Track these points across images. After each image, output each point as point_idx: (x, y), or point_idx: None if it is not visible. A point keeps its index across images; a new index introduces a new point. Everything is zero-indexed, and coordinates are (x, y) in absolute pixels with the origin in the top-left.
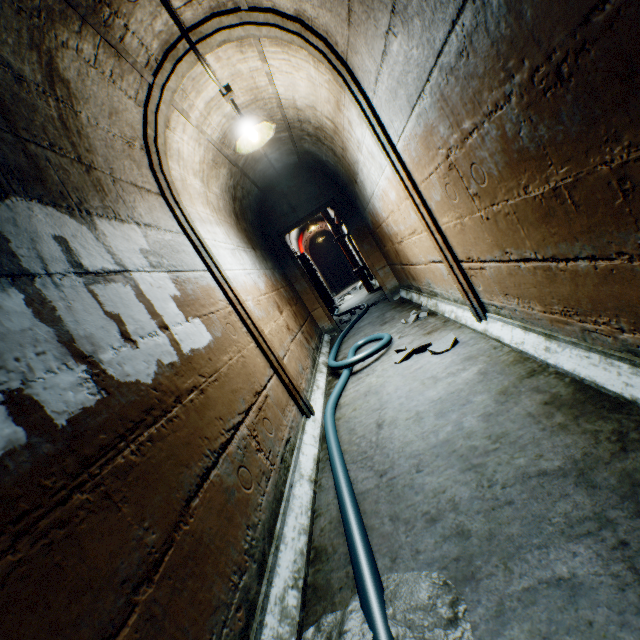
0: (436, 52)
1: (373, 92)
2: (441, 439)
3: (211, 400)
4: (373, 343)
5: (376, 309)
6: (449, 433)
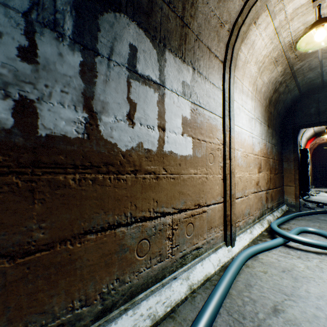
0: None
1: None
2: None
3: (159, 187)
4: (323, 238)
5: None
6: None
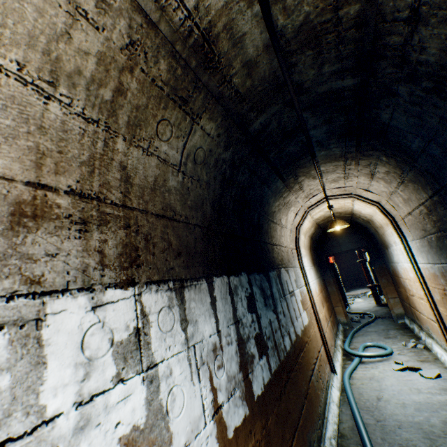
0: (441, 262)
1: (409, 240)
2: (415, 420)
3: (309, 348)
4: (377, 348)
5: (382, 322)
6: (420, 420)
